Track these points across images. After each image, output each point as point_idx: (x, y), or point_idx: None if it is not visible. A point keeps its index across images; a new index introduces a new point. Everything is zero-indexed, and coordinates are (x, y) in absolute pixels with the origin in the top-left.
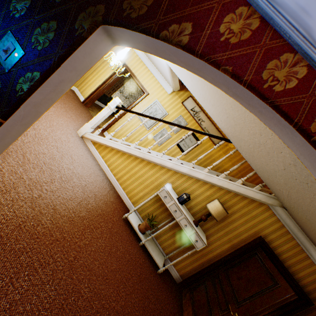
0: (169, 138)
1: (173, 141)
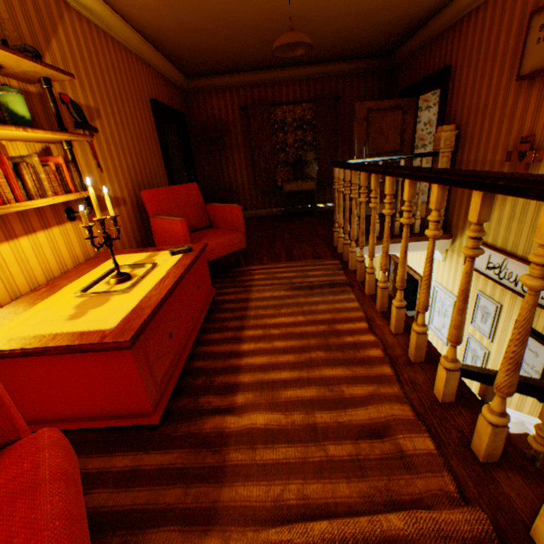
0: (486, 358)
1: (497, 362)
